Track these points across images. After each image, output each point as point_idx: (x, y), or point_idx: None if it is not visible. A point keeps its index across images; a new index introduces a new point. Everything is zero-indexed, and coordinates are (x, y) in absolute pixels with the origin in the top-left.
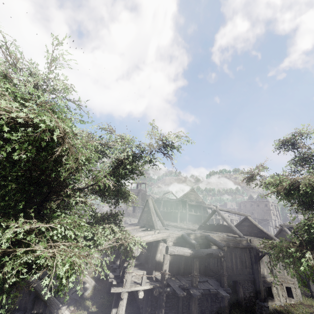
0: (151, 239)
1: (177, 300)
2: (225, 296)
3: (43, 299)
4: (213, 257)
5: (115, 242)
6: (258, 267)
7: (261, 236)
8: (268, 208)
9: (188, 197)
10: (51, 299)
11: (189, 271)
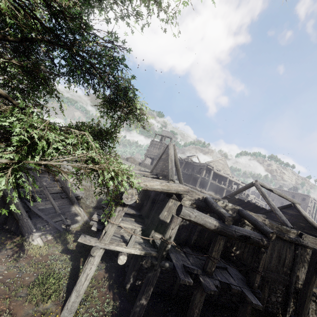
0: (159, 188)
1: (175, 275)
2: (256, 305)
3: (16, 217)
4: (249, 243)
5: (80, 164)
6: (313, 276)
7: (310, 233)
8: (305, 203)
9: (215, 165)
10: (25, 220)
11: (202, 245)
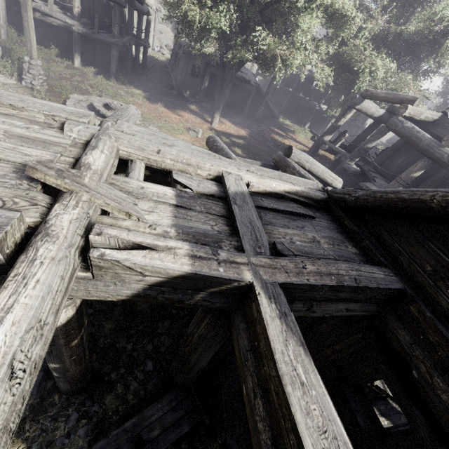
0: None
1: None
2: None
3: (271, 109)
4: None
5: None
6: None
7: None
8: None
9: None
10: (275, 110)
11: None
